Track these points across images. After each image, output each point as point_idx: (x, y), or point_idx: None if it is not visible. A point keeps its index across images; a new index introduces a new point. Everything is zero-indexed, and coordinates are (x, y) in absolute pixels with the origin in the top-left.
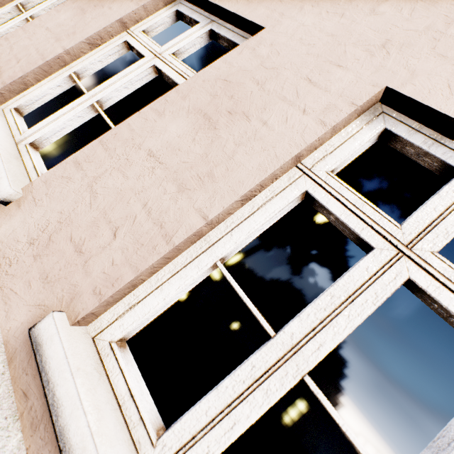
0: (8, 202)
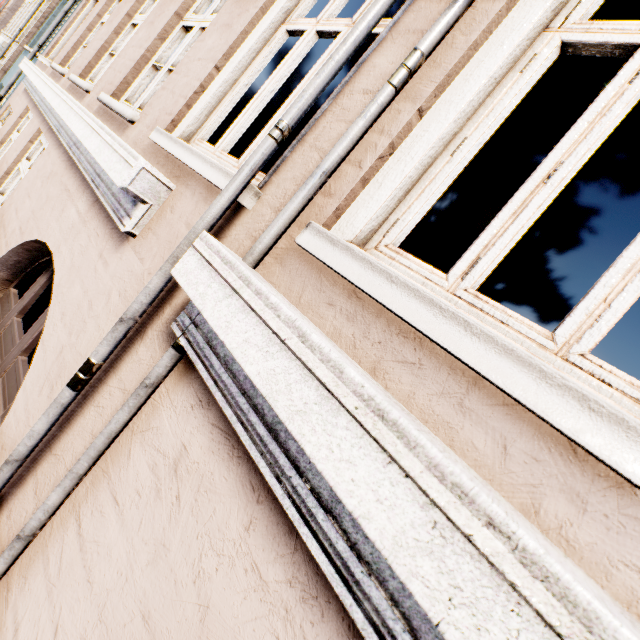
0: (89, 92)
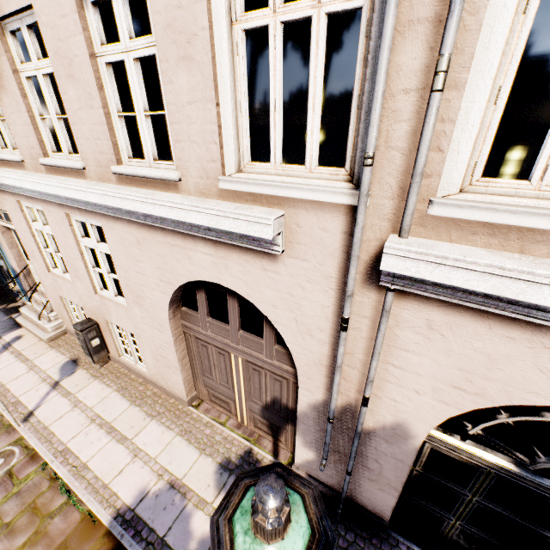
0: (85, 168)
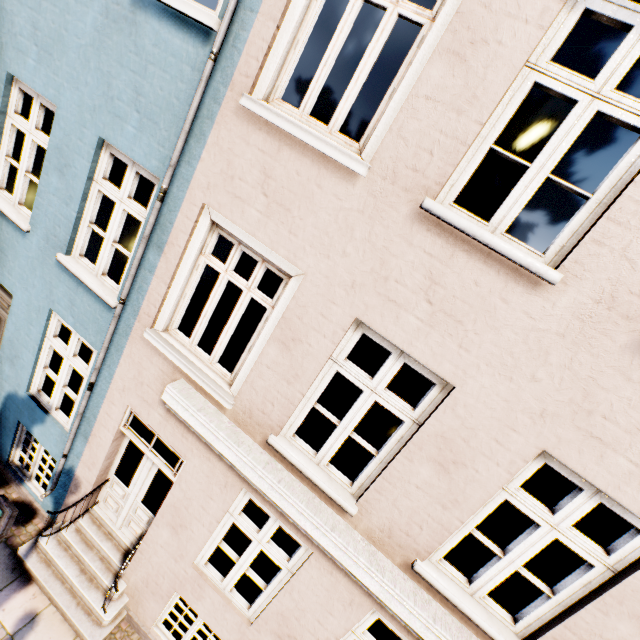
0: None
